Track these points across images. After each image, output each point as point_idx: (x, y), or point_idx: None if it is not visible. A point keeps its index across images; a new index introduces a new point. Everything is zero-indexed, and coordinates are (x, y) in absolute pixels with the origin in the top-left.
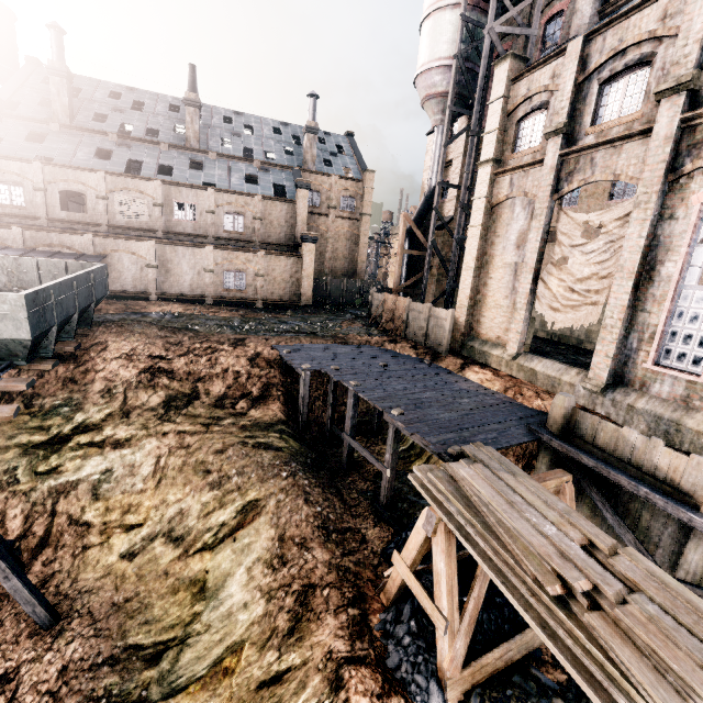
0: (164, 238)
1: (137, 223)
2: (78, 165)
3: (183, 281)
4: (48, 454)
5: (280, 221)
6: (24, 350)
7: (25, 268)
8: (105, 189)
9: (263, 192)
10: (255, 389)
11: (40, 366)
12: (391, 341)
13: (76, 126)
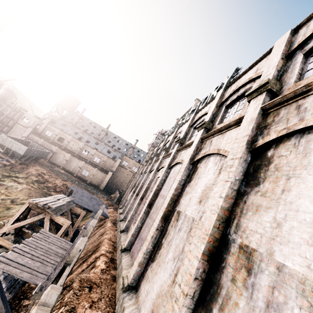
0: (75, 156)
1: (72, 150)
2: (68, 133)
3: (72, 167)
4: (6, 178)
5: (110, 164)
6: (20, 157)
7: (35, 146)
8: (70, 140)
9: (109, 156)
10: (58, 189)
11: (20, 161)
12: (105, 200)
13: (75, 126)
